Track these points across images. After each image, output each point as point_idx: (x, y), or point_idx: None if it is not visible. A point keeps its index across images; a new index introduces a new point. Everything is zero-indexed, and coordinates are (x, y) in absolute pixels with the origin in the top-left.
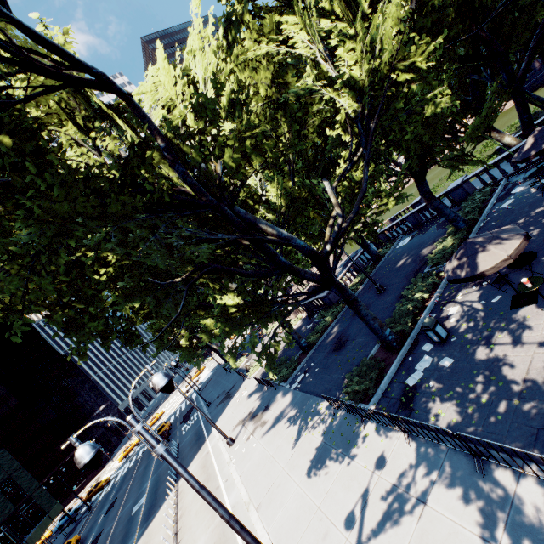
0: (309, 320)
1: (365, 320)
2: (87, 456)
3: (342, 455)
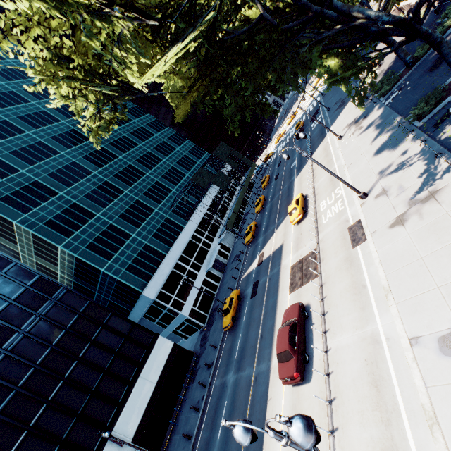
0: (434, 18)
1: (444, 58)
2: (286, 157)
3: (391, 149)
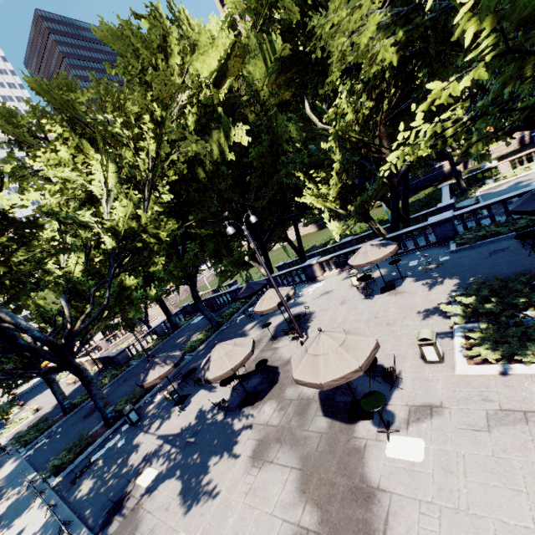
0: (98, 376)
1: (93, 398)
2: None
3: (0, 531)
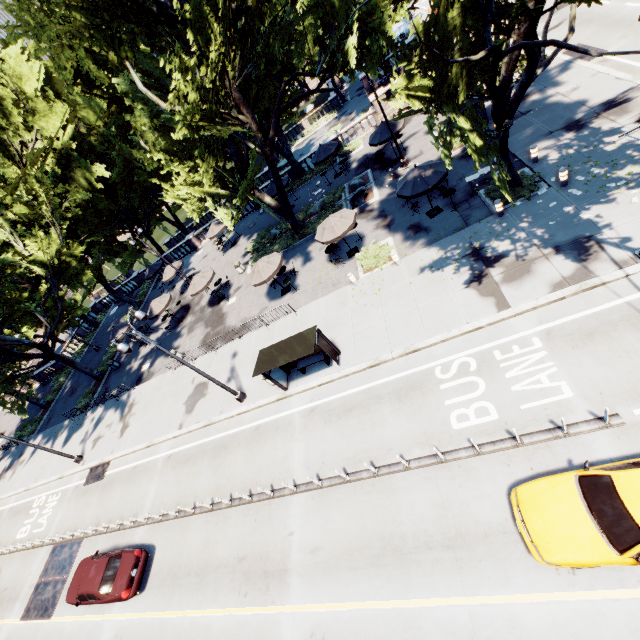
0: (45, 387)
1: (81, 370)
2: None
3: (78, 430)
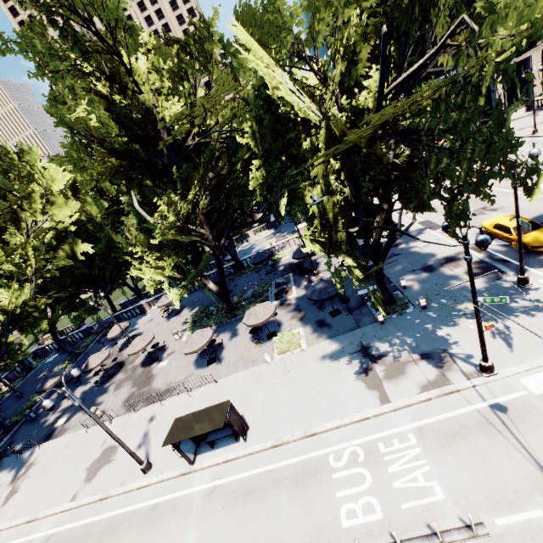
0: None
1: None
2: None
3: None
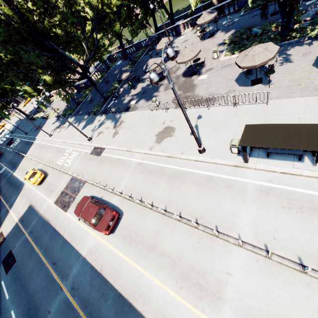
0: (78, 94)
1: (98, 90)
2: (37, 106)
3: (91, 123)
